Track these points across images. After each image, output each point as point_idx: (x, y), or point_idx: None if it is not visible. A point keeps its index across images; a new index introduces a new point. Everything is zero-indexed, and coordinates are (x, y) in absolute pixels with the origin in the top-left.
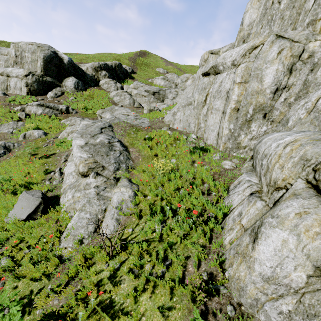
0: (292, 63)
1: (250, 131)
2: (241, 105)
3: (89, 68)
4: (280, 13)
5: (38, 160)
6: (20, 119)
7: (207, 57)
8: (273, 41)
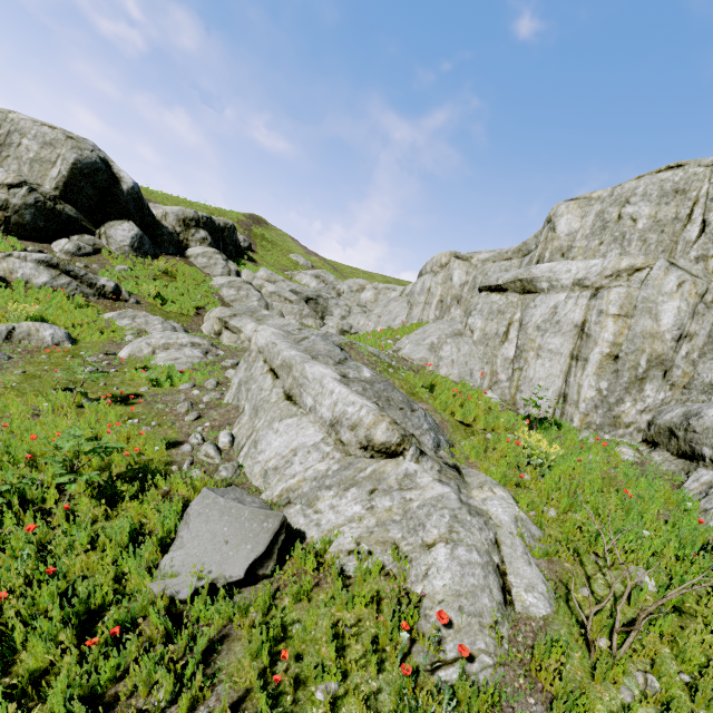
0: (695, 304)
1: (642, 397)
2: (623, 351)
3: (169, 215)
4: (639, 233)
5: (105, 407)
6: None
7: (448, 261)
8: (667, 267)
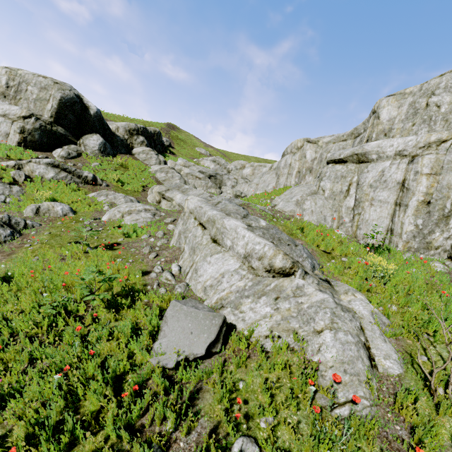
0: None
1: (447, 228)
2: (433, 198)
3: (120, 128)
4: (442, 115)
5: (101, 252)
6: (15, 182)
7: (302, 145)
8: None
